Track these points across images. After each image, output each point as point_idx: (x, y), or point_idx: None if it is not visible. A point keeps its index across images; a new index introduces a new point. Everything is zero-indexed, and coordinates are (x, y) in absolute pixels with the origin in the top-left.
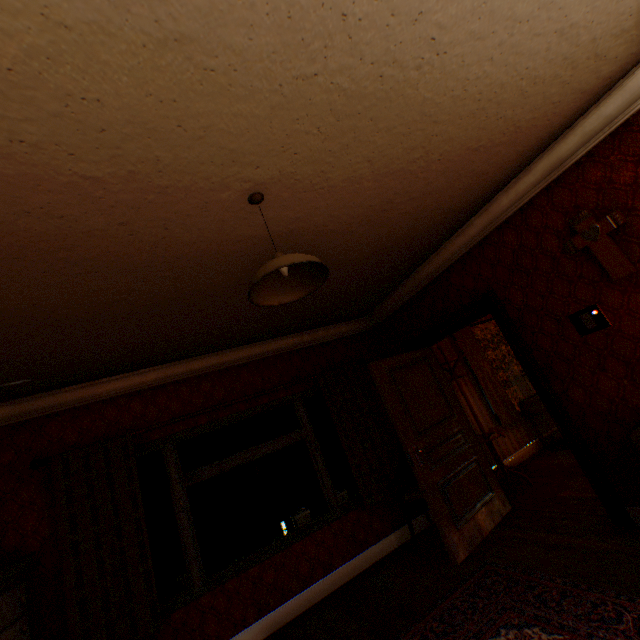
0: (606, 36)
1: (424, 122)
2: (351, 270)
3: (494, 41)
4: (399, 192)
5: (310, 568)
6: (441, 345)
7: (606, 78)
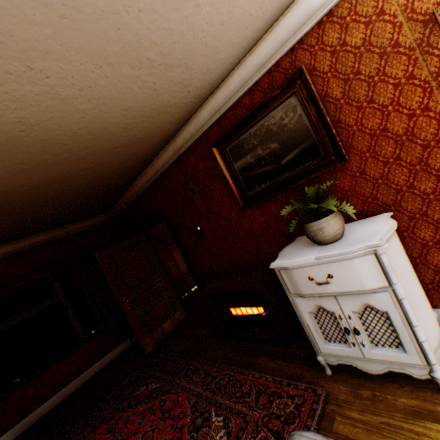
0: (162, 107)
1: (56, 145)
2: (68, 199)
3: (76, 117)
4: (70, 168)
5: (64, 378)
6: (160, 227)
7: (182, 117)
